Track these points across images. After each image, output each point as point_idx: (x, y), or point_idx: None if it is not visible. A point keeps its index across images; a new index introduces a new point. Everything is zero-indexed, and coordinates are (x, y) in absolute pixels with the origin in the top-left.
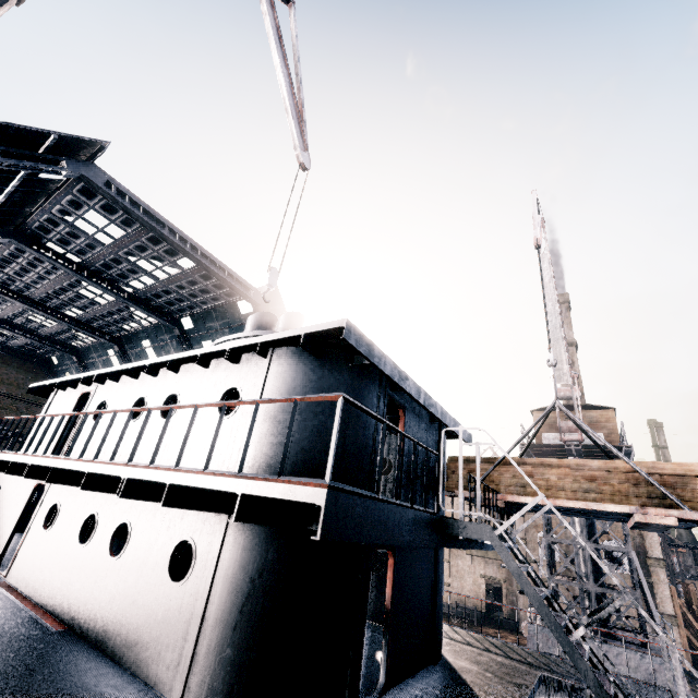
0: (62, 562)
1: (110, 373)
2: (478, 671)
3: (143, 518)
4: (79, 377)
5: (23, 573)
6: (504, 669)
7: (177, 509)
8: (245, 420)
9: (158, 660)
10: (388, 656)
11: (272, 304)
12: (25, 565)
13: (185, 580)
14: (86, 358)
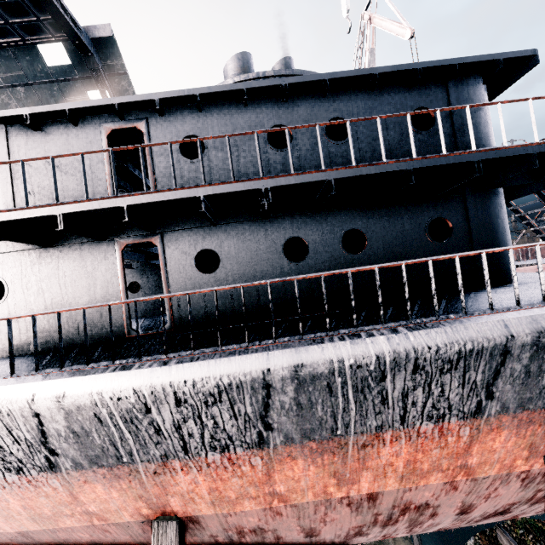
0: (278, 282)
1: (198, 96)
2: None
3: (374, 220)
4: (99, 105)
5: (209, 314)
6: None
7: (412, 204)
8: (450, 132)
9: (454, 280)
10: None
11: (103, 57)
12: (205, 309)
13: (452, 238)
14: None
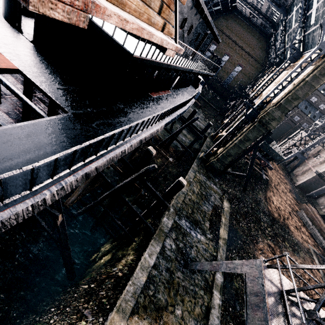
0: None
1: None
2: (65, 86)
3: None
4: None
5: None
6: (72, 99)
7: None
8: None
9: None
10: (35, 33)
11: None
12: None
13: None
14: (277, 30)
